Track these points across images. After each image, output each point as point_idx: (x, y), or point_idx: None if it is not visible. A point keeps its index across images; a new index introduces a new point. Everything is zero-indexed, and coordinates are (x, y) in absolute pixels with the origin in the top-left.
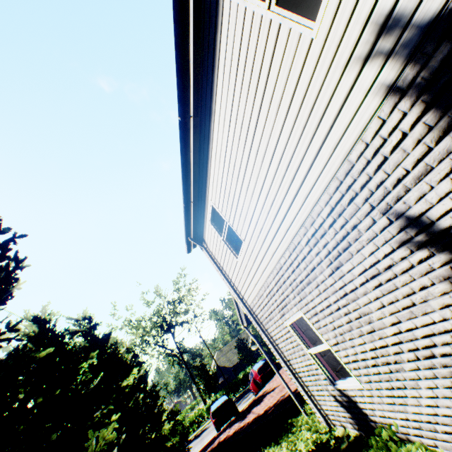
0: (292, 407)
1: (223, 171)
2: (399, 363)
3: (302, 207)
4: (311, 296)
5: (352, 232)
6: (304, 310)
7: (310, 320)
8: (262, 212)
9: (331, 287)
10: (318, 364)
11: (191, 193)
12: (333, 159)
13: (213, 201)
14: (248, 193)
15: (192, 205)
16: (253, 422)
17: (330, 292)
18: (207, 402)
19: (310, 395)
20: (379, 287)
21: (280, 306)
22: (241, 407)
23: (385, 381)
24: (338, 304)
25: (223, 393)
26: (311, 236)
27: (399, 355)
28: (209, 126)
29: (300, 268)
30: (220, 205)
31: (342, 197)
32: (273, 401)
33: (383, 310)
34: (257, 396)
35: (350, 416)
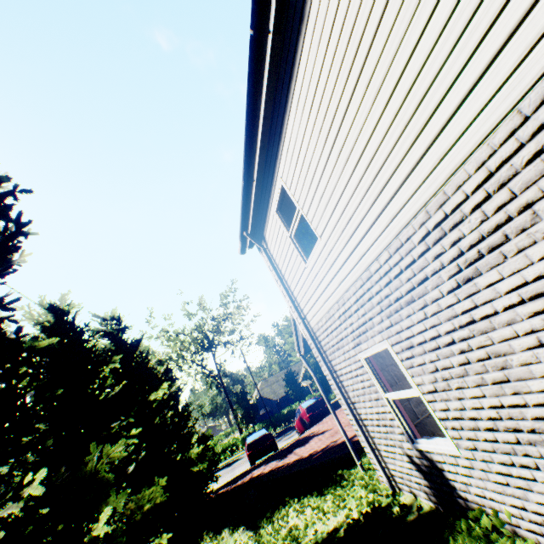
0: (345, 457)
1: (306, 128)
2: (539, 433)
3: (430, 177)
4: (410, 321)
5: (518, 217)
6: (393, 340)
7: (398, 356)
8: (357, 190)
9: (448, 309)
10: (396, 414)
11: (255, 166)
12: (523, 70)
13: (284, 179)
14: (340, 161)
15: (254, 186)
16: (294, 464)
17: (445, 316)
18: (243, 432)
19: (374, 448)
20: (543, 313)
21: (357, 332)
22: (281, 444)
23: (503, 454)
24: (453, 335)
25: (263, 425)
26: (434, 227)
27: (543, 422)
28: (295, 48)
29: (401, 278)
30: (293, 185)
31: (519, 149)
32: (321, 445)
33: (537, 351)
34: (302, 436)
35: (428, 484)
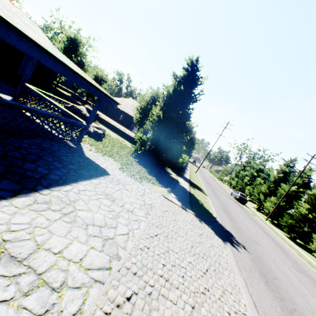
0: None
1: None
2: None
3: None
4: None
5: None
6: None
7: None
8: None
9: None
10: None
11: None
12: None
13: None
14: None
15: None
16: None
17: None
18: None
19: None
20: None
21: None
22: None
23: None
24: None
25: None
26: None
27: None
28: None
29: None
30: None
31: None
32: None
33: None
34: None
35: None
